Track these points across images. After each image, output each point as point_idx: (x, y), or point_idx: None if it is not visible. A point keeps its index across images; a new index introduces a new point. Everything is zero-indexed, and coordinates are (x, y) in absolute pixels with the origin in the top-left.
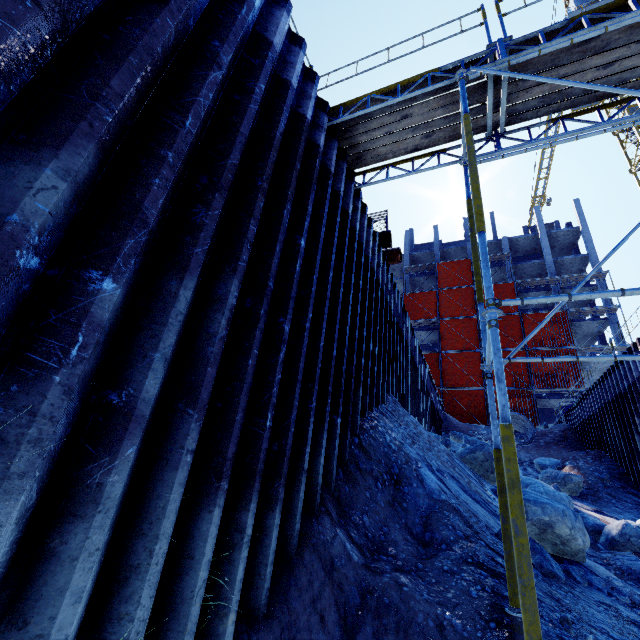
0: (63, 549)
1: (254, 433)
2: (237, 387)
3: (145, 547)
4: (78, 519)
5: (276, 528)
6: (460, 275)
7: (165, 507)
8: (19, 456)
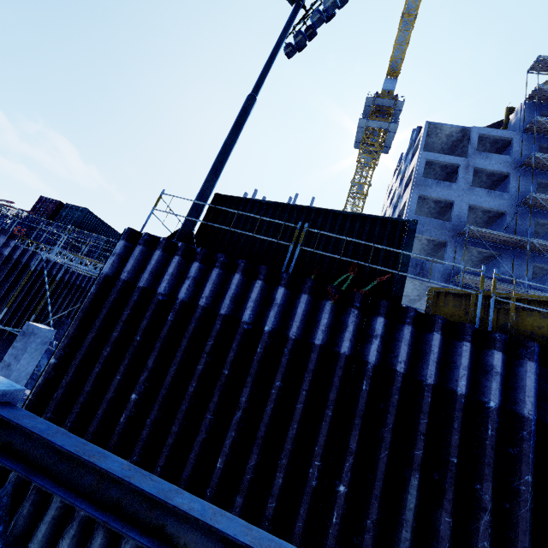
0: None
1: None
2: None
3: None
4: None
5: None
6: None
7: None
8: None
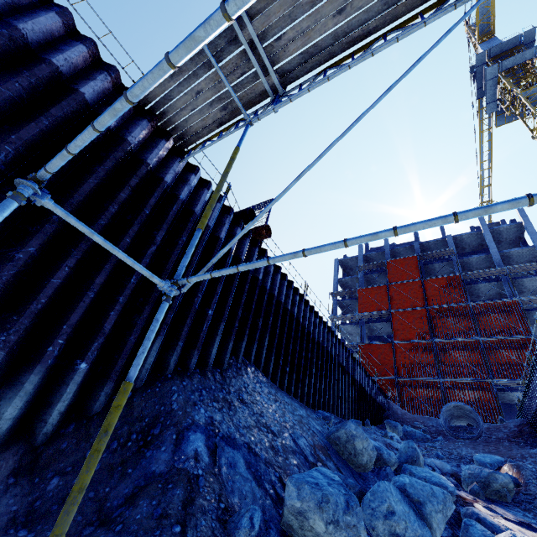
0: None
1: None
2: None
3: None
4: None
5: None
6: (408, 270)
7: None
8: None
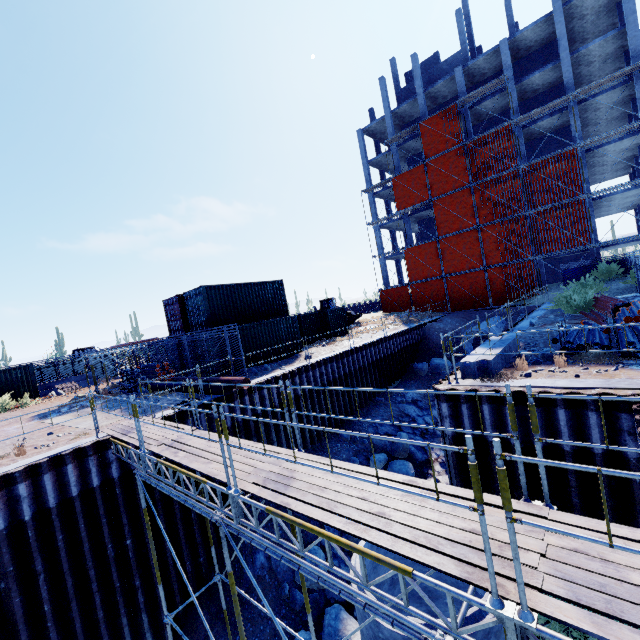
0: None
1: (140, 623)
2: (121, 626)
3: None
4: None
5: (167, 633)
6: (447, 133)
7: None
8: None
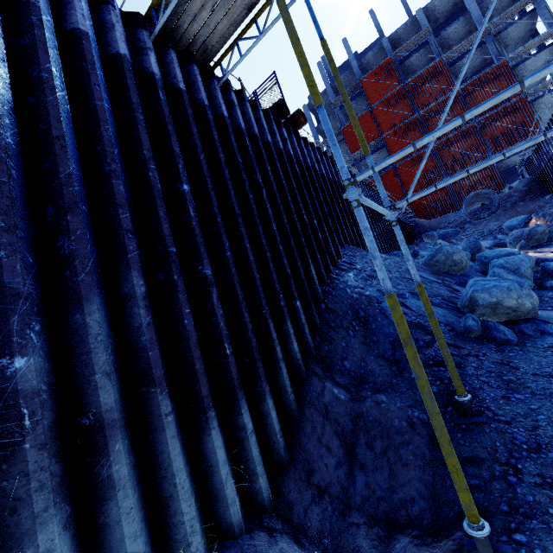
0: (109, 520)
1: (221, 364)
2: (185, 346)
3: (169, 484)
4: (108, 501)
5: (273, 409)
6: (386, 81)
7: (169, 456)
8: (35, 502)
